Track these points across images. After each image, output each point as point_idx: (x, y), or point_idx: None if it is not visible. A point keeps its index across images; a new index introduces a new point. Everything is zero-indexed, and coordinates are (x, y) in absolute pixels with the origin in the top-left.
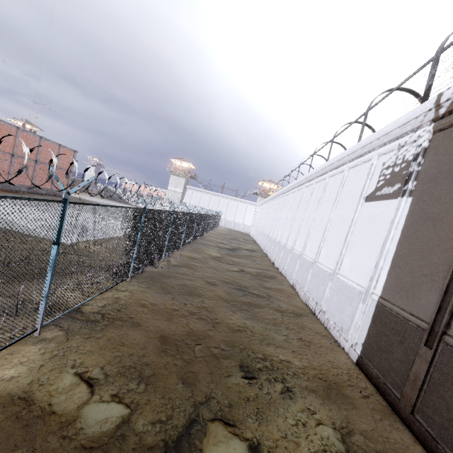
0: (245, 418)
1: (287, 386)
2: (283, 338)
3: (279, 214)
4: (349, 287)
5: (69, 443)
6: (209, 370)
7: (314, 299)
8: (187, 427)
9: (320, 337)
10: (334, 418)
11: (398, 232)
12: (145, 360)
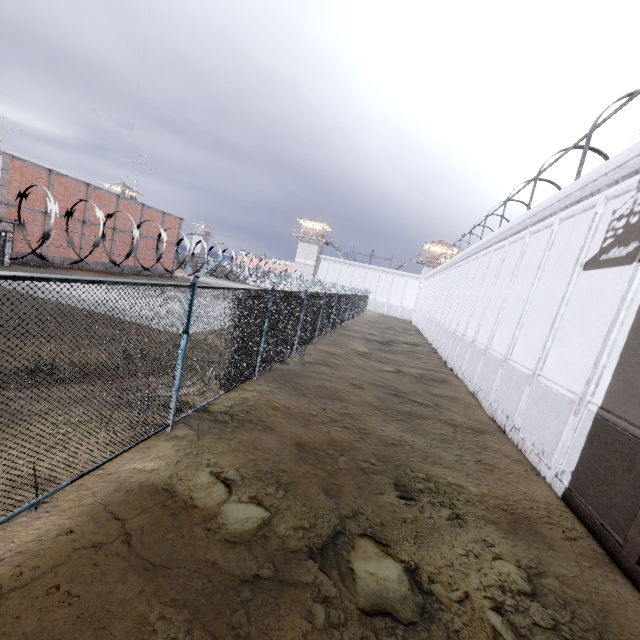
0: (401, 540)
1: (456, 513)
2: (454, 458)
3: (454, 292)
4: (555, 394)
5: (213, 535)
6: (357, 485)
7: (504, 411)
8: (332, 537)
9: (510, 462)
10: (519, 556)
11: (631, 314)
12: (282, 467)
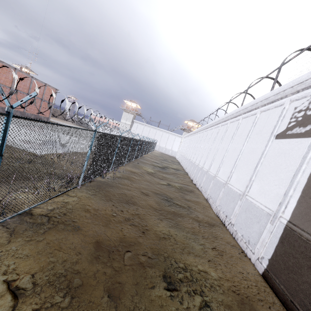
0: None
1: (205, 299)
2: (200, 247)
3: (198, 145)
4: (257, 208)
5: None
6: (135, 280)
7: (224, 212)
8: None
9: (230, 247)
10: None
11: (309, 166)
12: (77, 267)
